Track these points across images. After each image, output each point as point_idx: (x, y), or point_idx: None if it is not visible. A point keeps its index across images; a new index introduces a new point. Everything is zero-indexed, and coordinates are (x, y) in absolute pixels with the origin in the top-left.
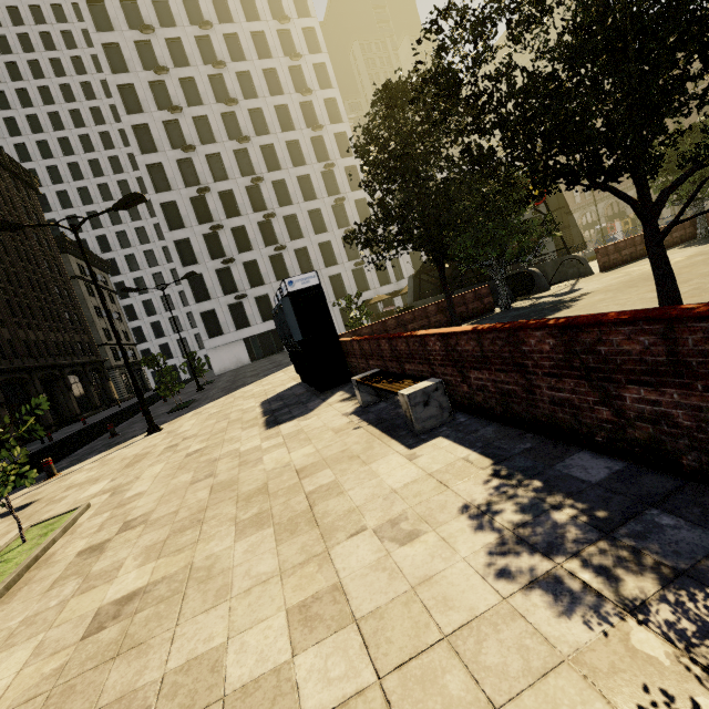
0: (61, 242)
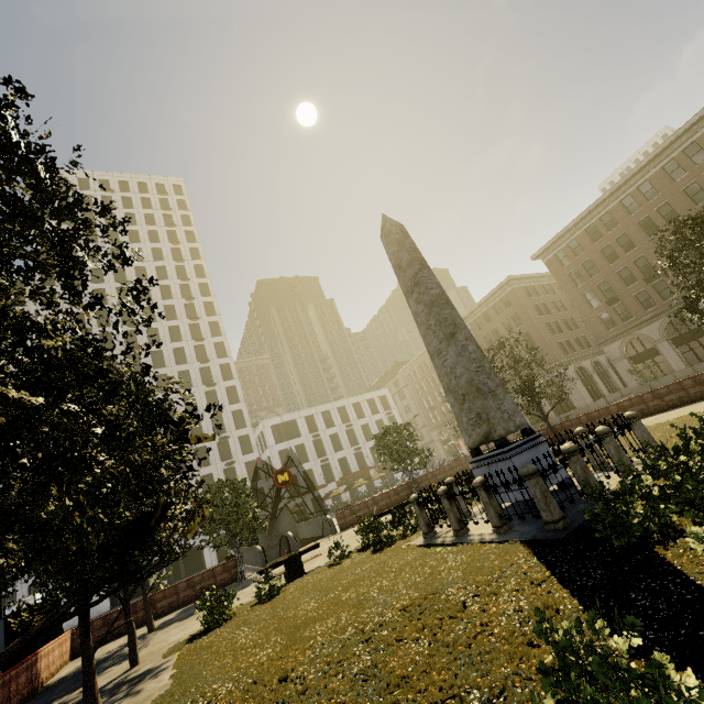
0: None
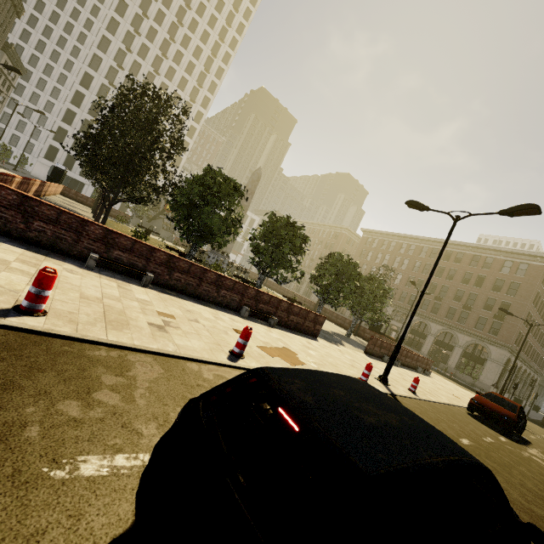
0: (8, 46)
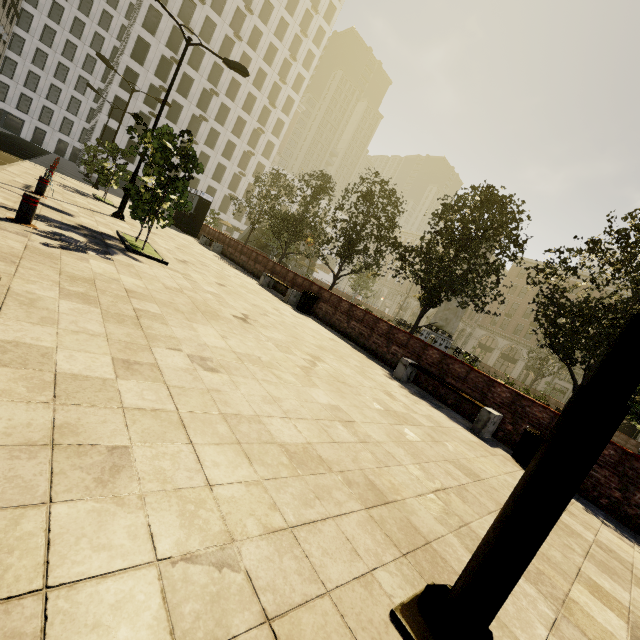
0: None
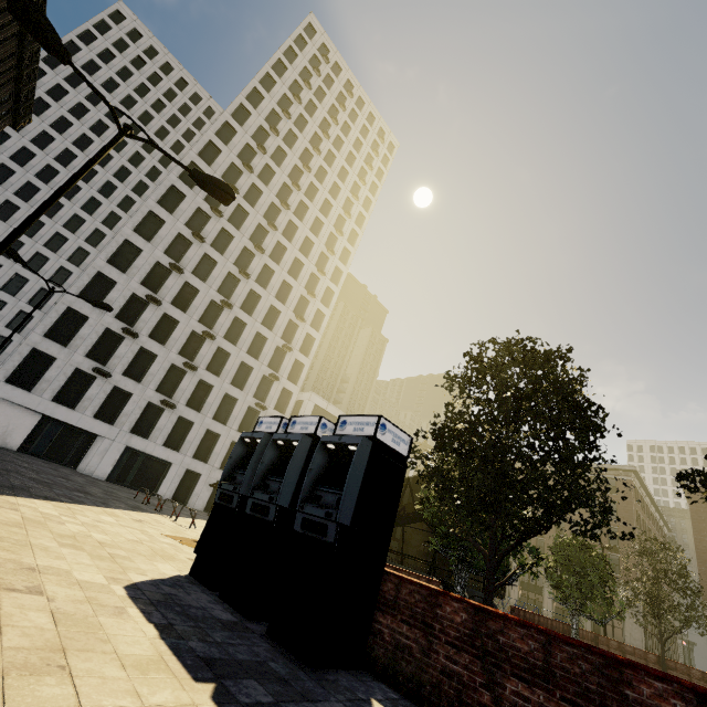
0: None
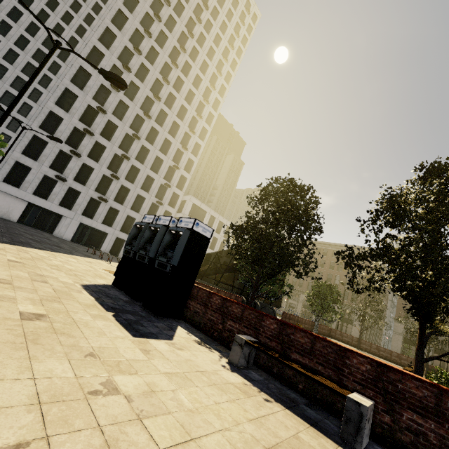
0: None
